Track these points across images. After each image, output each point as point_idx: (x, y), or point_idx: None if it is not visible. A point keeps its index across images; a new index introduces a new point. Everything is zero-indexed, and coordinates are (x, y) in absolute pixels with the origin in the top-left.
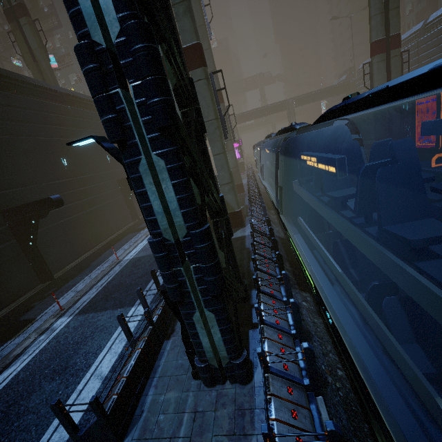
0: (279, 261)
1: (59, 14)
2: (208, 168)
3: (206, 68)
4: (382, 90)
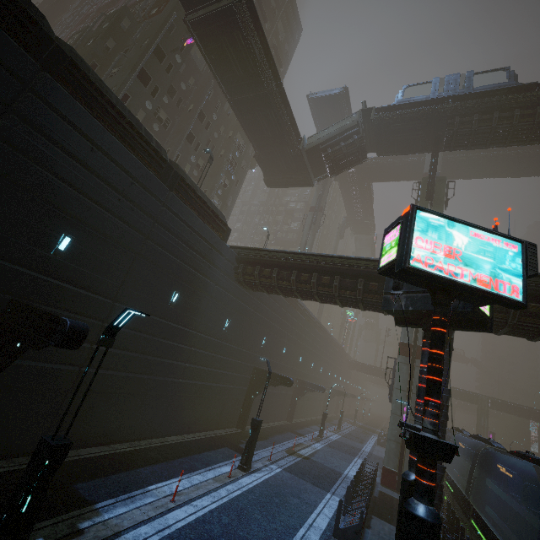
0: (461, 533)
1: None
2: None
3: None
4: (537, 459)
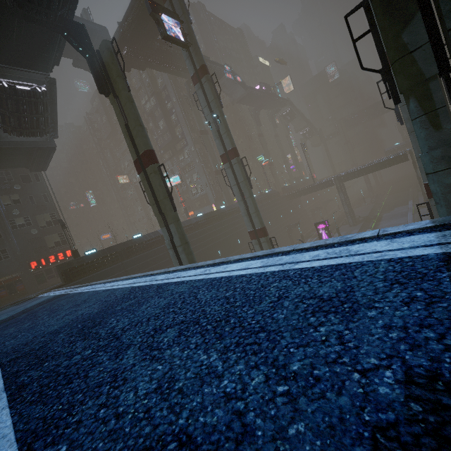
0: None
1: (186, 137)
2: None
3: None
4: None
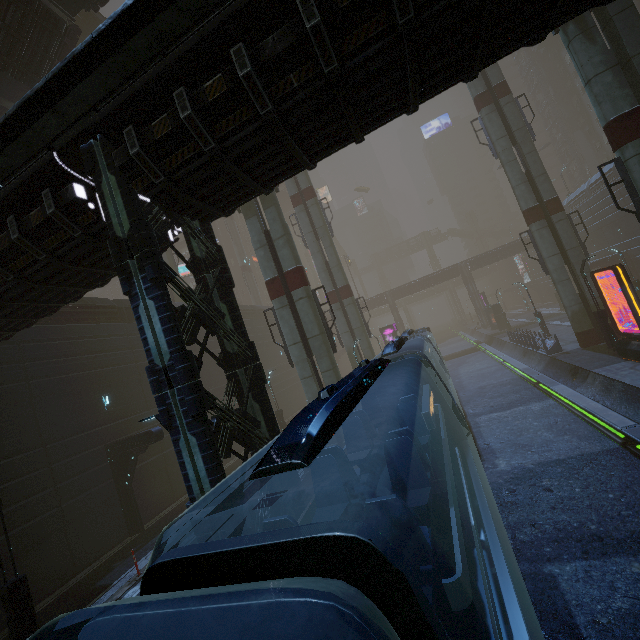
0: None
1: None
2: (270, 417)
3: (308, 286)
4: None
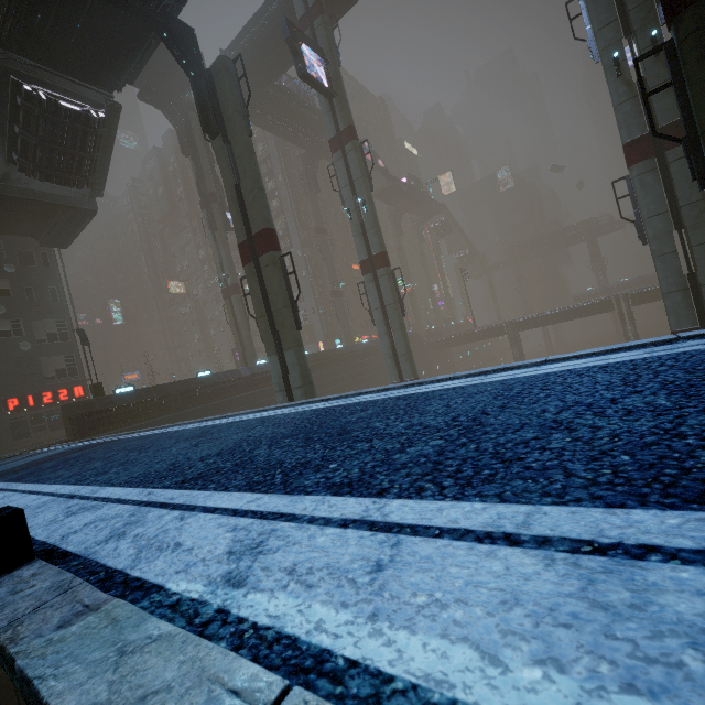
0: None
1: (292, 235)
2: None
3: None
4: None
